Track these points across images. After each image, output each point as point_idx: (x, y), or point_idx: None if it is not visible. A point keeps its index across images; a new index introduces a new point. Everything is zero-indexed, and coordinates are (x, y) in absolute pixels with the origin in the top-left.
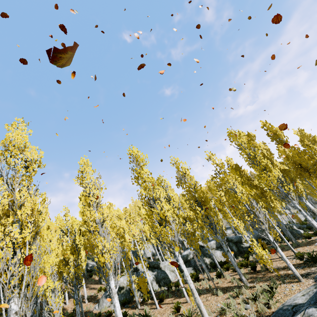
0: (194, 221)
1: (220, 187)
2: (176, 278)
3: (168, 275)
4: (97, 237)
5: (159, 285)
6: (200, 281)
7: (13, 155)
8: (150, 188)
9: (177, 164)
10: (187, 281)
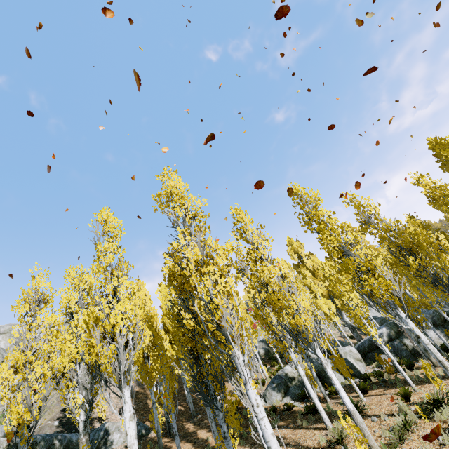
0: (391, 283)
1: (426, 230)
2: (367, 369)
3: (353, 364)
4: (286, 296)
5: (344, 377)
6: (417, 369)
7: (179, 205)
8: (337, 232)
9: (355, 202)
10: (430, 350)
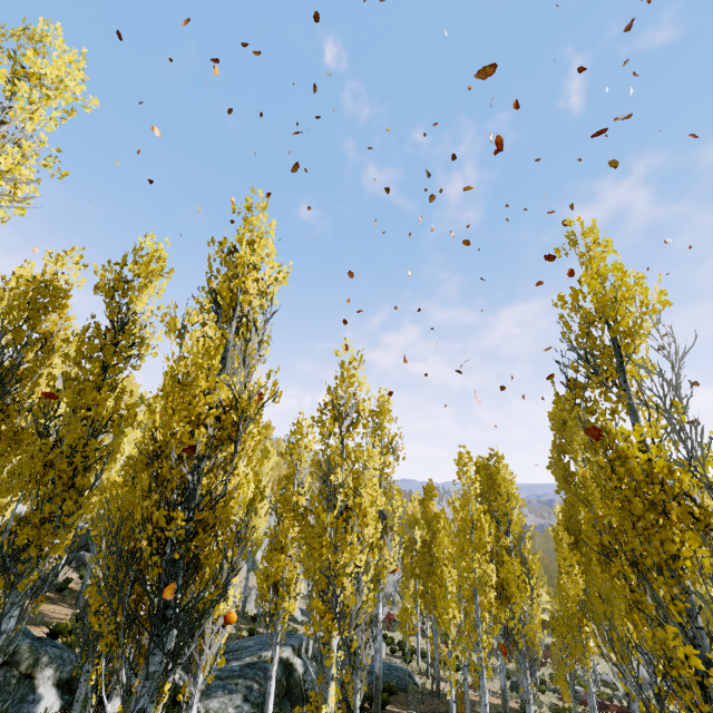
0: None
1: None
2: None
3: None
4: None
5: None
6: None
7: None
8: None
9: None
10: None
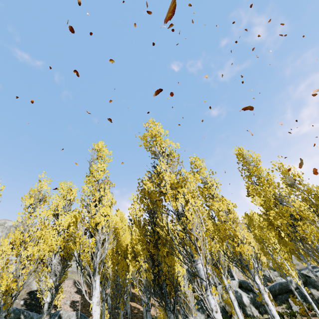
0: None
1: None
2: (278, 309)
3: None
4: (232, 227)
5: (259, 312)
6: None
7: (159, 144)
8: (274, 185)
9: (283, 169)
10: None
